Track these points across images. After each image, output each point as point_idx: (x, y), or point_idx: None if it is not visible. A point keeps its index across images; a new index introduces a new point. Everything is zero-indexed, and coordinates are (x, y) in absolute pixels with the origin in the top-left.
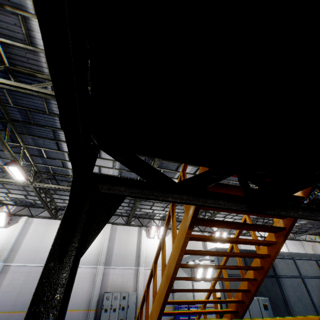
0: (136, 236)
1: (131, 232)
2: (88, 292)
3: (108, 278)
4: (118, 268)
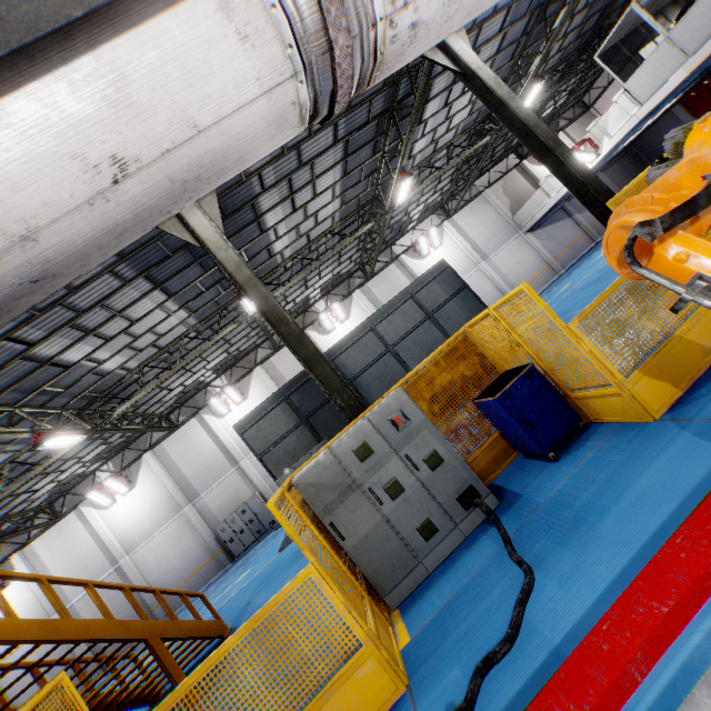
0: (203, 432)
1: (190, 433)
2: (197, 542)
3: (209, 510)
4: (212, 489)
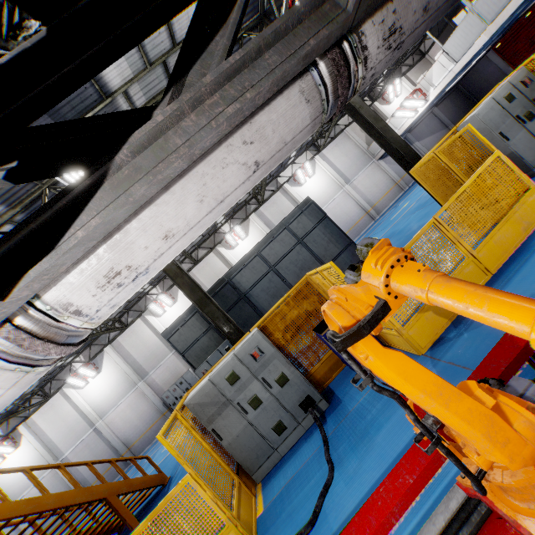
0: (146, 328)
1: (137, 330)
2: (150, 407)
3: (156, 383)
4: (157, 369)
